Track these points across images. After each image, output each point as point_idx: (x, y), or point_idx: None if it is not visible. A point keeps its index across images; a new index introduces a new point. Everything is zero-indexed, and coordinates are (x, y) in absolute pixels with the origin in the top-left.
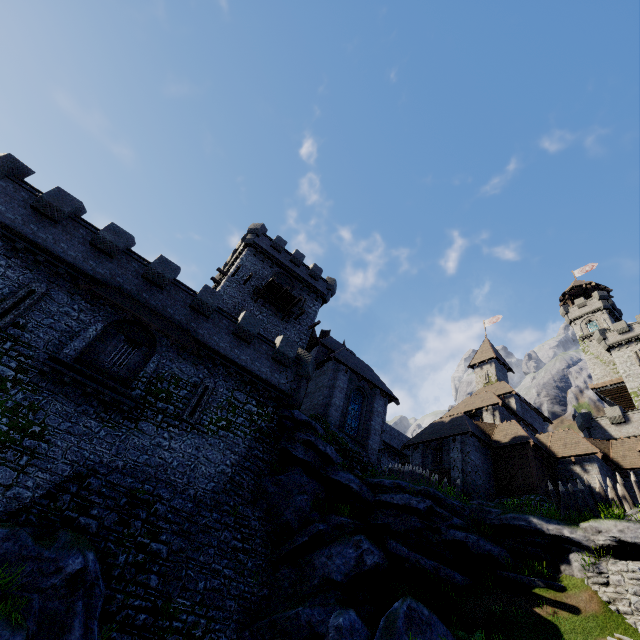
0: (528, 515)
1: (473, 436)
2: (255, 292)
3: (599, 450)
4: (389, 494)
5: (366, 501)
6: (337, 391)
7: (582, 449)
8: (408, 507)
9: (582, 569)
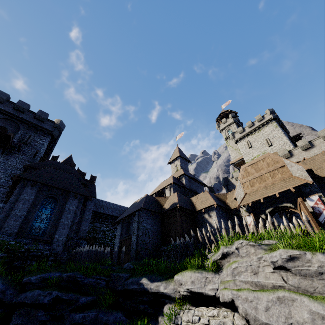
0: (142, 277)
1: (146, 210)
2: None
3: (215, 202)
4: (26, 293)
5: (8, 304)
6: (20, 204)
7: (208, 203)
8: (34, 304)
9: (170, 320)
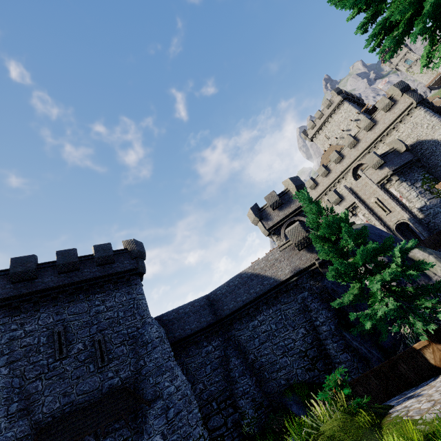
0: None
1: None
2: (369, 113)
3: None
4: None
5: None
6: None
7: None
8: None
9: None
